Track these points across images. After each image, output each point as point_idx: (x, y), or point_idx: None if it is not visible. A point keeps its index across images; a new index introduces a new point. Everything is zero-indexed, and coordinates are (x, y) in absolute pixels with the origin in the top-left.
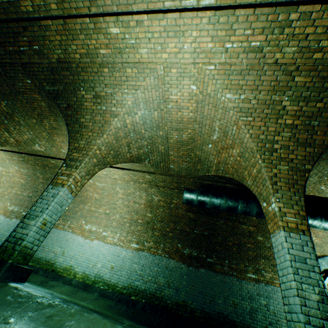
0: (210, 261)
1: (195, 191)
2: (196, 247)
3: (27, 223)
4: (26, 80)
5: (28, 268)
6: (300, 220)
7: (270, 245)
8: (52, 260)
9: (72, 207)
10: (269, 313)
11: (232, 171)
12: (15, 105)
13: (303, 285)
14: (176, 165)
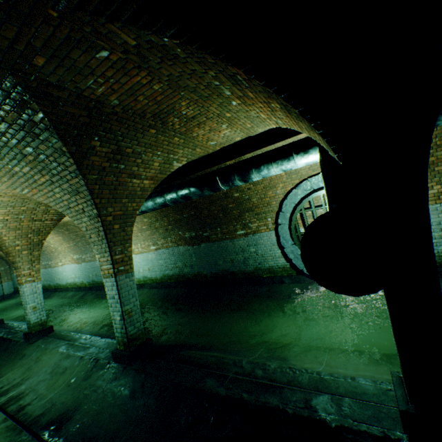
0: (207, 235)
1: None
2: (192, 229)
3: (27, 312)
4: None
5: (48, 327)
6: (110, 266)
7: (248, 196)
8: None
9: None
10: (258, 257)
11: None
12: None
13: (114, 313)
14: None
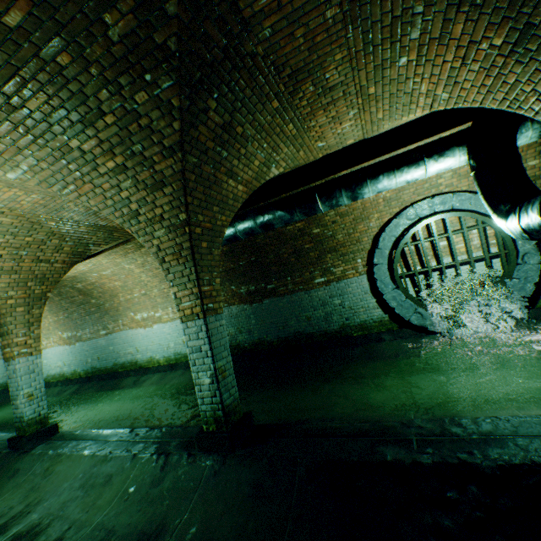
0: (272, 287)
1: None
2: (251, 280)
3: (17, 404)
4: None
5: (51, 426)
6: (195, 301)
7: (332, 232)
8: (134, 360)
9: (110, 307)
10: (345, 310)
11: None
12: None
13: (199, 374)
14: None
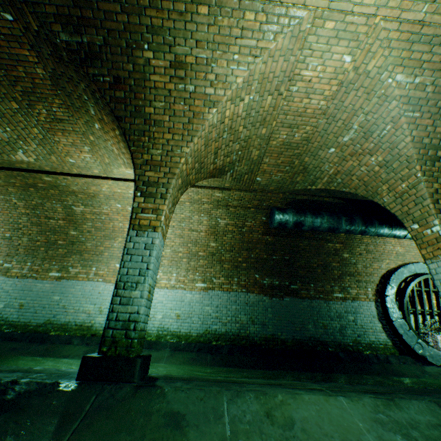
0: (295, 287)
1: (288, 211)
2: (277, 275)
3: (127, 295)
4: (1, 13)
5: (149, 355)
6: None
7: (355, 261)
8: (87, 323)
9: (91, 247)
10: (357, 327)
11: (358, 184)
12: None
13: None
14: (265, 177)
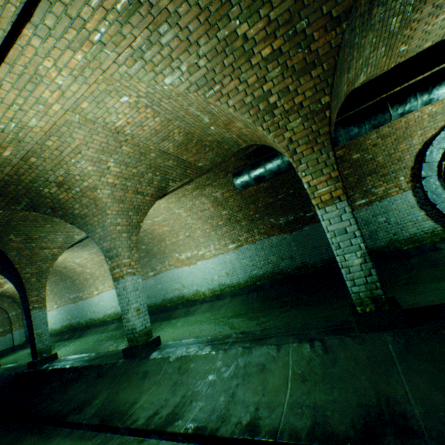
0: (310, 215)
1: (244, 172)
2: (289, 211)
3: (127, 317)
4: None
5: (155, 337)
6: (334, 185)
7: (372, 155)
8: (180, 295)
9: (157, 251)
10: (391, 226)
11: (257, 140)
12: (20, 230)
13: (345, 256)
14: (202, 161)
